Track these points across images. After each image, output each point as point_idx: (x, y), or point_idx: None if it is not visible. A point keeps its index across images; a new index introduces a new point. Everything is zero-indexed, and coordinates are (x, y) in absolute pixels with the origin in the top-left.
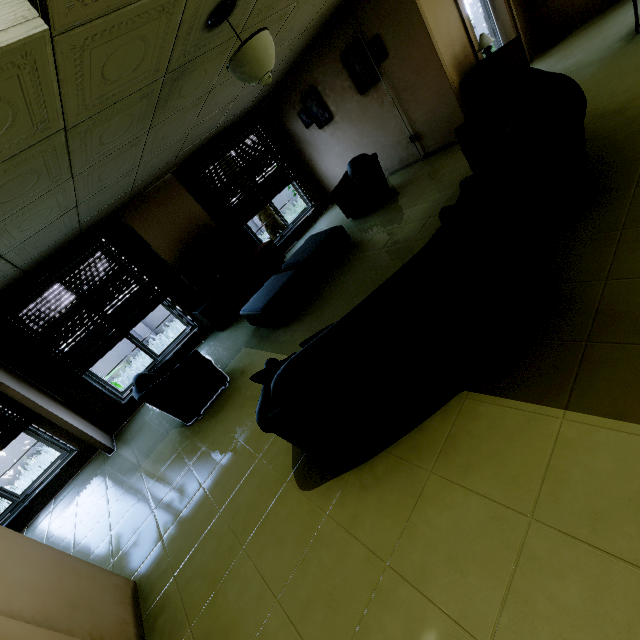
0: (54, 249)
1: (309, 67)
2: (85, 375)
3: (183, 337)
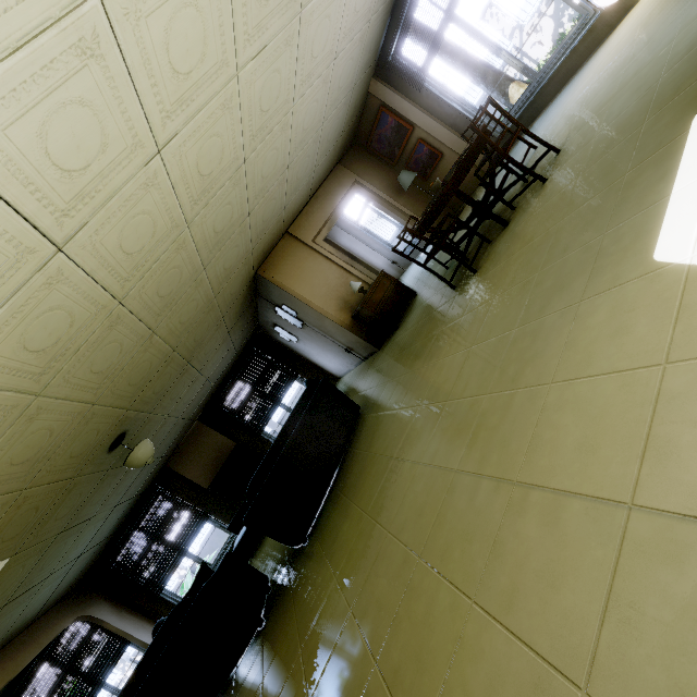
0: (126, 513)
1: (265, 316)
2: (162, 593)
3: (228, 544)
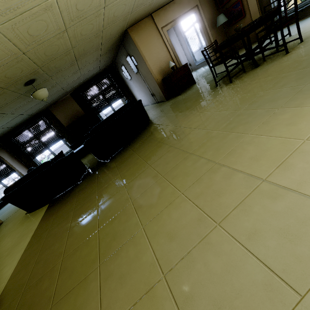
0: (24, 120)
1: (120, 58)
2: (34, 159)
3: (68, 152)
